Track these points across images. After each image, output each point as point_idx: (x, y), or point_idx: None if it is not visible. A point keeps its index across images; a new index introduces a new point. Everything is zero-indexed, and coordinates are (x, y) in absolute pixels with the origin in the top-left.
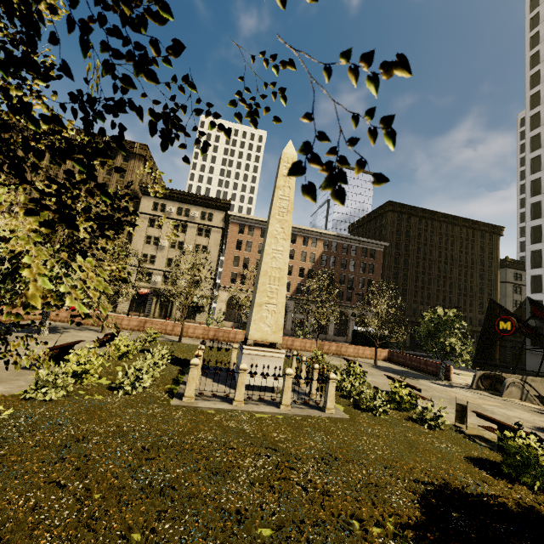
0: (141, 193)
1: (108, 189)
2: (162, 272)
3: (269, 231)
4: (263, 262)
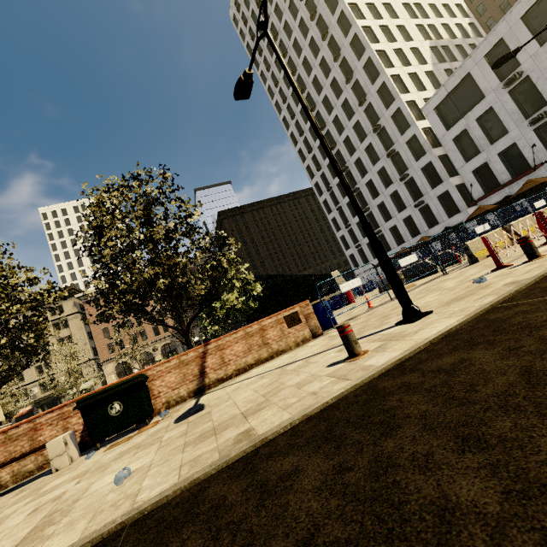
0: None
1: None
2: (37, 382)
3: None
4: None
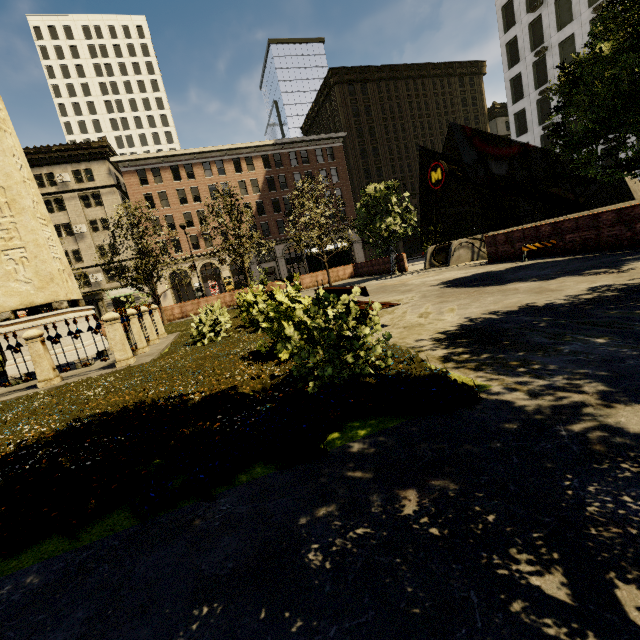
0: None
1: None
2: None
3: None
4: None
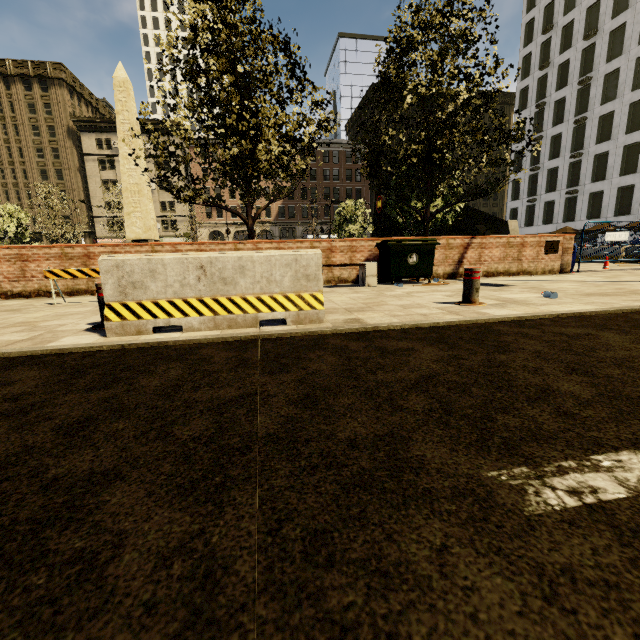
0: (78, 130)
1: (39, 132)
2: None
3: (120, 154)
4: (122, 181)
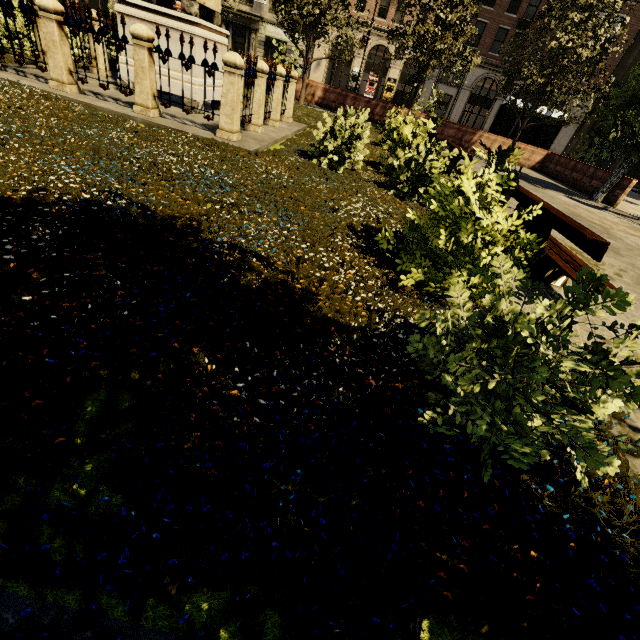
0: None
1: None
2: None
3: None
4: None
